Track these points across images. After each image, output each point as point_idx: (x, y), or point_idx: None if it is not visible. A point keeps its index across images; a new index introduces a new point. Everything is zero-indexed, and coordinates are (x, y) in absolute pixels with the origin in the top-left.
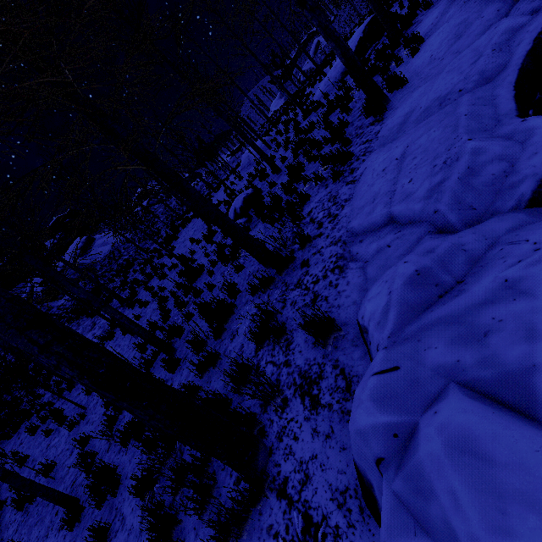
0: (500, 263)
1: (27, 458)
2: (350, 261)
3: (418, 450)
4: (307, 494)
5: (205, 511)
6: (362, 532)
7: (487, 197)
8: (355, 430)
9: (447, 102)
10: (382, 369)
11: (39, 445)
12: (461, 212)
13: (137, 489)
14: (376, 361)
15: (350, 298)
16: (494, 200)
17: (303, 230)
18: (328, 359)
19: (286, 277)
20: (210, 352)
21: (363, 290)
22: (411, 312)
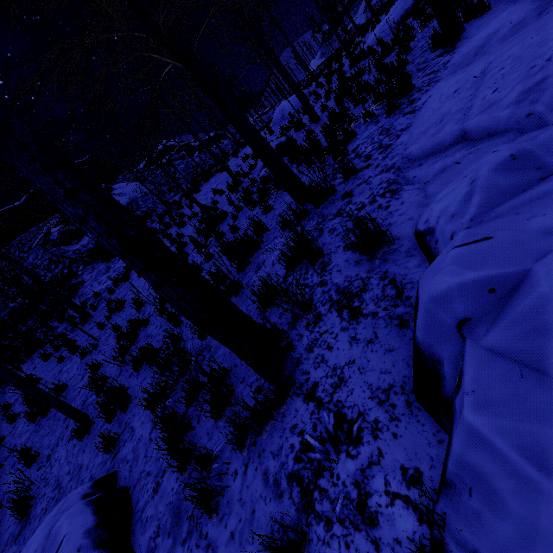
0: None
1: (40, 380)
2: (404, 185)
3: (536, 288)
4: (341, 396)
5: (221, 417)
6: (409, 423)
7: None
8: (430, 297)
9: (550, 9)
10: (467, 242)
11: (51, 370)
12: None
13: (149, 402)
14: (456, 239)
15: (405, 215)
16: None
17: (349, 160)
18: (374, 273)
19: (323, 210)
20: (233, 281)
21: (423, 205)
22: (501, 196)
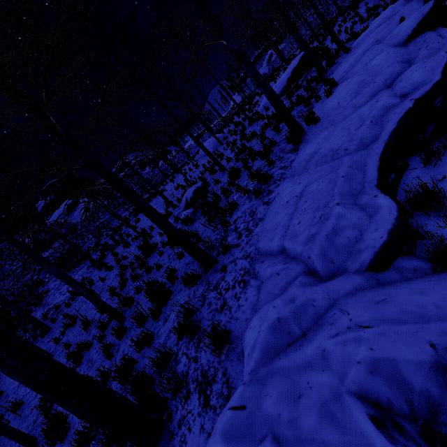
0: (328, 330)
1: (2, 393)
2: (252, 277)
3: None
4: None
5: None
6: None
7: (343, 255)
8: None
9: (337, 155)
10: (236, 405)
11: (12, 383)
12: (325, 263)
13: (78, 442)
14: (235, 394)
15: (244, 314)
16: (347, 259)
17: (225, 240)
18: (221, 366)
19: (210, 276)
20: (146, 332)
21: (254, 309)
22: (268, 354)
